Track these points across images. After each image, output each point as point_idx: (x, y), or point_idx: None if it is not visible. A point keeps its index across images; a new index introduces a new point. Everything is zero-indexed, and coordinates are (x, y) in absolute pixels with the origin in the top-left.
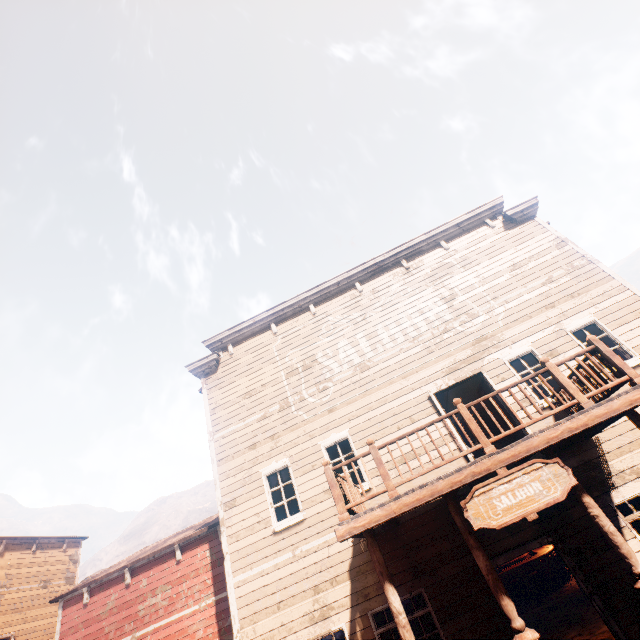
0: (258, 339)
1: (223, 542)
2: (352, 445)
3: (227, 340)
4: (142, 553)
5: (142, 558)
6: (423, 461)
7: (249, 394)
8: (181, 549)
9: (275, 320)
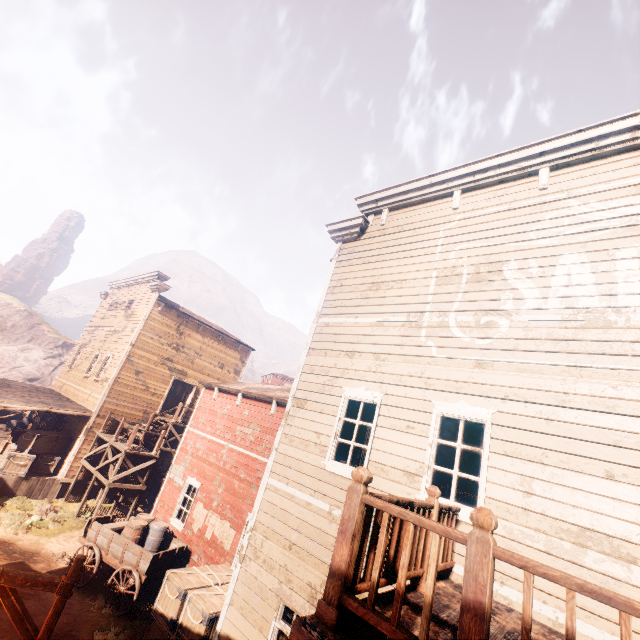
0: (425, 212)
1: (277, 435)
2: (486, 440)
3: (384, 203)
4: (257, 388)
5: (250, 393)
6: (634, 579)
7: (377, 286)
8: (277, 406)
9: (464, 187)
